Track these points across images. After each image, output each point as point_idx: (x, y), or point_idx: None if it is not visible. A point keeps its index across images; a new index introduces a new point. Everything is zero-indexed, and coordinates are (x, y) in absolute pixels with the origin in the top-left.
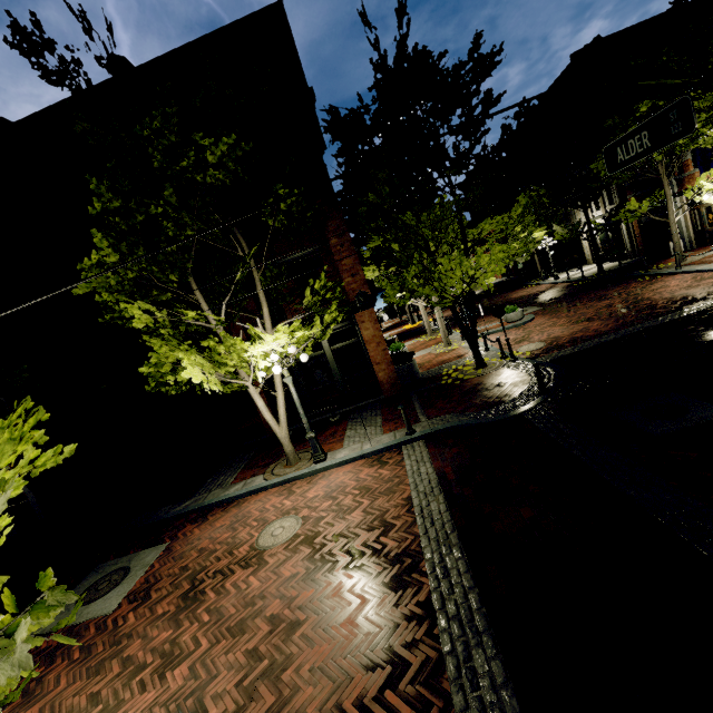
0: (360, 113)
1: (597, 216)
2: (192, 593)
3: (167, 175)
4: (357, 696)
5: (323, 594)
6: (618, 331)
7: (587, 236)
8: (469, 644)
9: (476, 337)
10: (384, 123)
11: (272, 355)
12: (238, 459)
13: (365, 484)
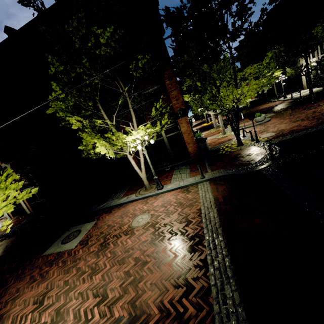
0: (181, 9)
1: (312, 61)
2: (104, 243)
3: (84, 52)
4: (170, 299)
5: (158, 250)
6: (318, 126)
7: (305, 73)
8: (223, 282)
9: (238, 130)
10: (193, 13)
11: (137, 141)
12: (125, 186)
13: (180, 201)
